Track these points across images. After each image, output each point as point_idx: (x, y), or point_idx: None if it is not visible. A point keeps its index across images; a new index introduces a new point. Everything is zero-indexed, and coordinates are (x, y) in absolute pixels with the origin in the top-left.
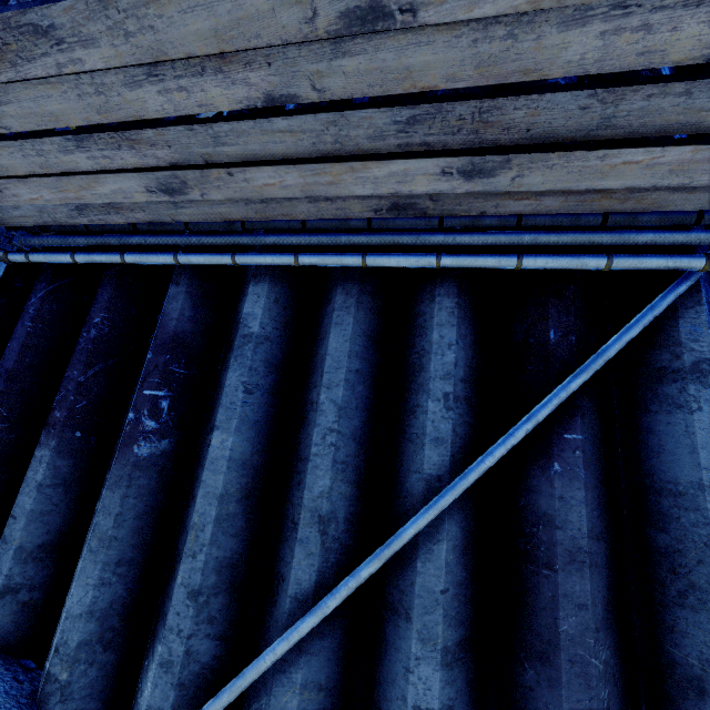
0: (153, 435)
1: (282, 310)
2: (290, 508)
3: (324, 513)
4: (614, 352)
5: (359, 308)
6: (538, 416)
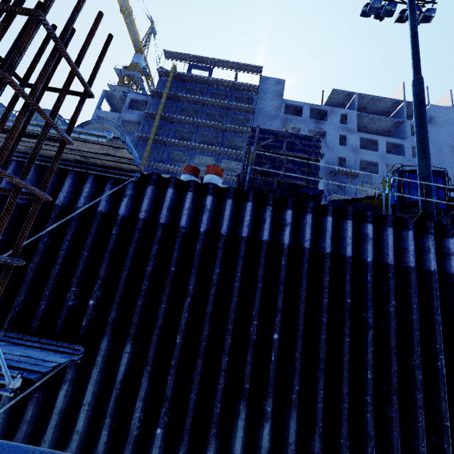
0: None
1: None
2: None
3: None
4: (47, 377)
5: None
6: (27, 392)
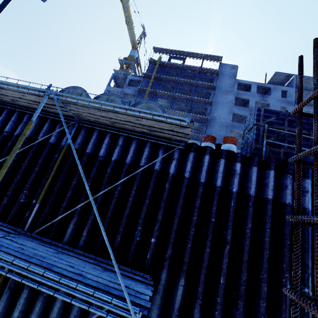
0: None
1: None
2: (70, 311)
3: (75, 315)
4: None
5: None
6: None
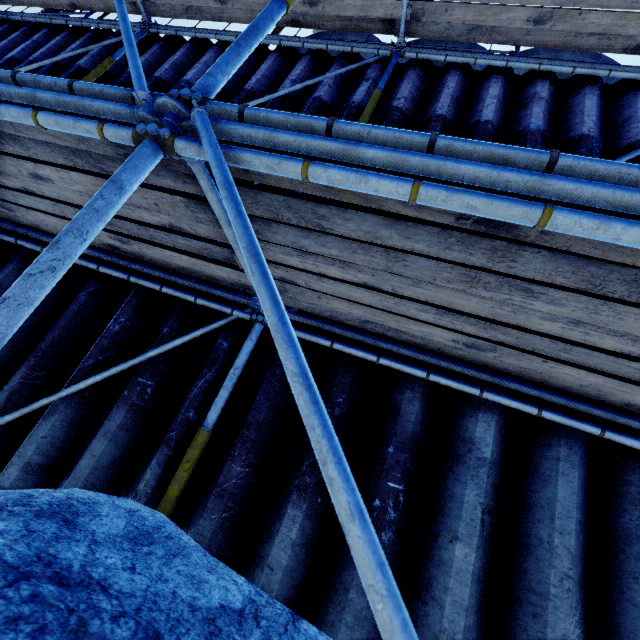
0: (393, 524)
1: (501, 438)
2: (523, 635)
3: None
4: None
5: (580, 464)
6: None
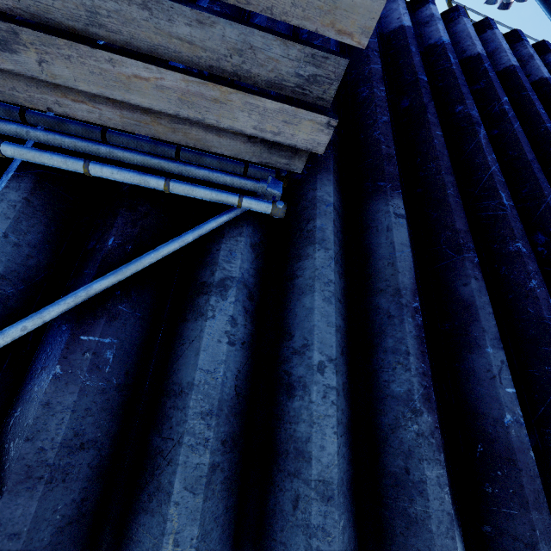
0: None
1: None
2: None
3: None
4: (149, 259)
5: None
6: (44, 313)
